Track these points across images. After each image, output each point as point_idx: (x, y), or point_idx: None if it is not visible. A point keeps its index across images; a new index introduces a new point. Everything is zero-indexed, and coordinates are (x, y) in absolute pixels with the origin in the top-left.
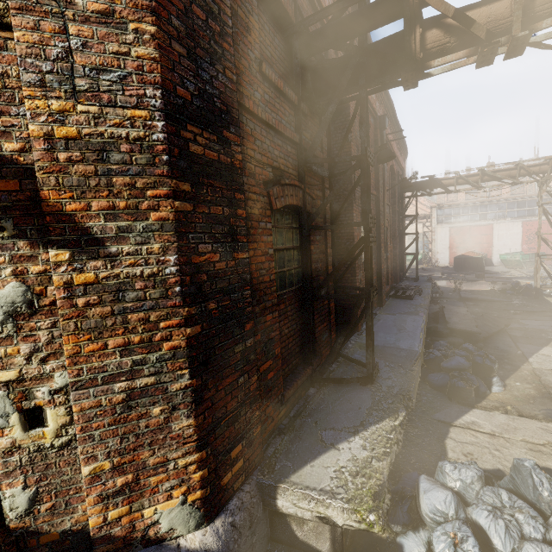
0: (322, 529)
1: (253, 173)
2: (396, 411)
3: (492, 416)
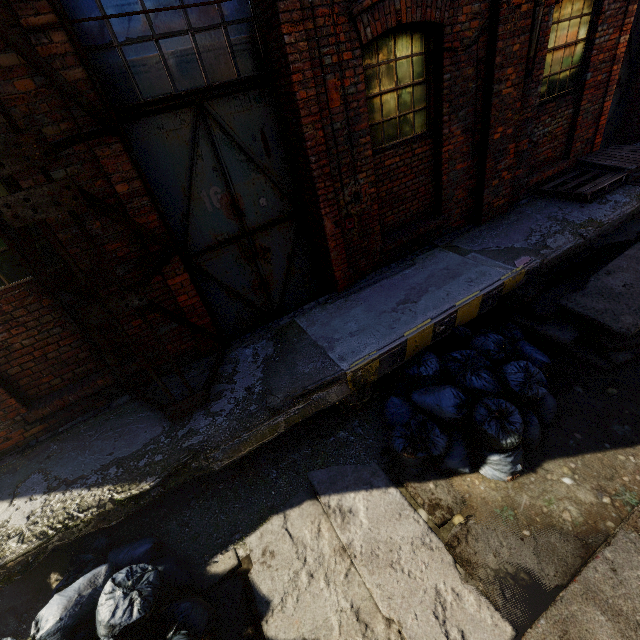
0: None
1: None
2: (141, 478)
3: (398, 517)
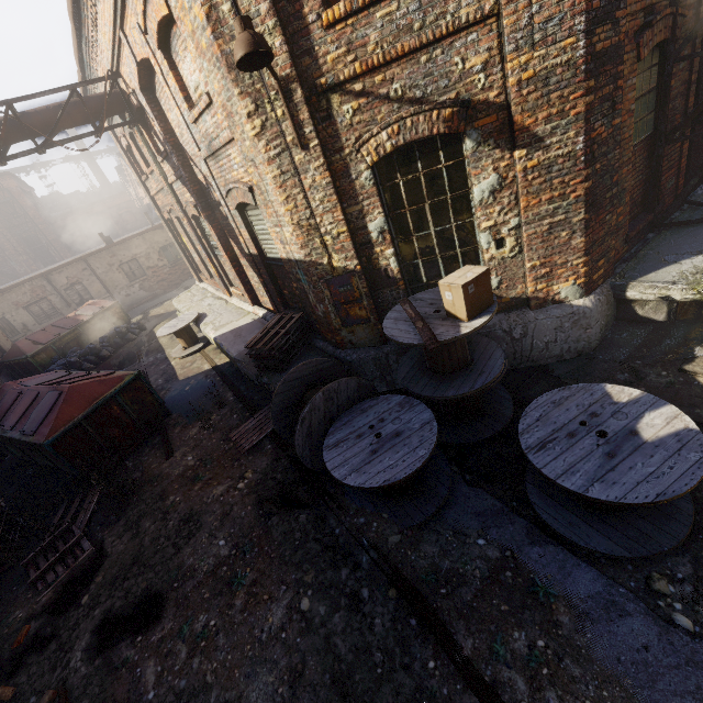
0: (660, 306)
1: (626, 32)
2: None
3: None
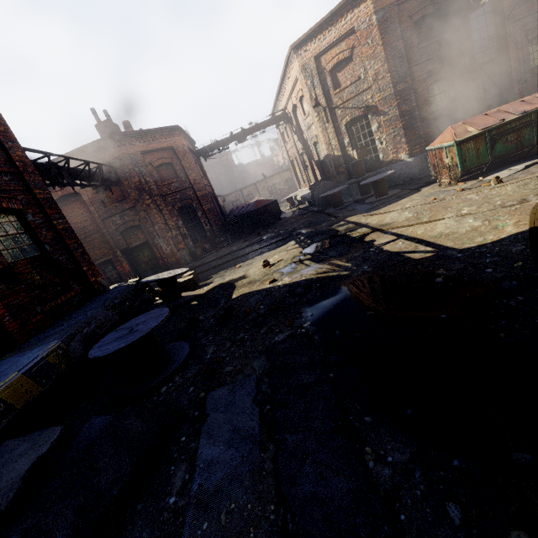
0: None
1: (418, 81)
2: None
3: None
